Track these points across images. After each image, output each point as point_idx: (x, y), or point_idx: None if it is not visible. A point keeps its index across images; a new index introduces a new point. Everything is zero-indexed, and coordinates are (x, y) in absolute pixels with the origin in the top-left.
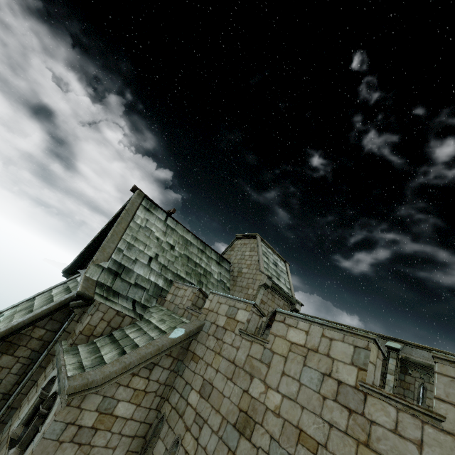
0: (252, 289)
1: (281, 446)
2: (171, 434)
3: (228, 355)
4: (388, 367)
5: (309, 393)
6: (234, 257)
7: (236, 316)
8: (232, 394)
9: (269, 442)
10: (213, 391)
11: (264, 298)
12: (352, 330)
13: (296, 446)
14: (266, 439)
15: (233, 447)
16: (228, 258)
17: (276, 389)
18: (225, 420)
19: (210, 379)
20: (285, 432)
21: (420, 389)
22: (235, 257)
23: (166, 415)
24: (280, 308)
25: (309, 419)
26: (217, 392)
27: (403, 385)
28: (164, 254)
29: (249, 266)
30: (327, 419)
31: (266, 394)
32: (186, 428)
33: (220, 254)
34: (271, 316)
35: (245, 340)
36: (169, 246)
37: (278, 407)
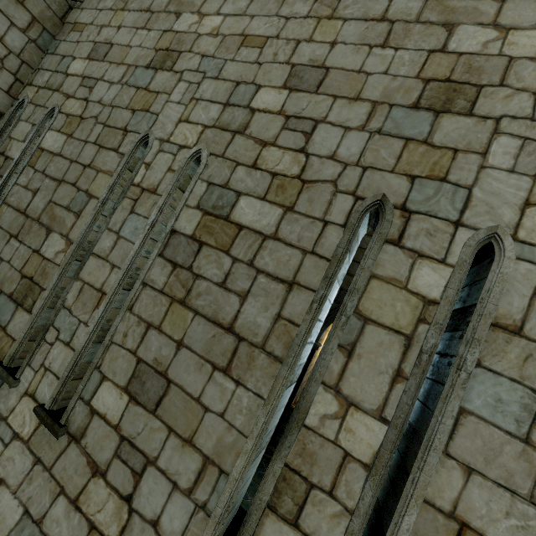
0: None
1: (217, 58)
2: (41, 110)
3: (139, 6)
4: None
5: (265, 0)
6: None
7: None
8: (144, 41)
9: (199, 61)
10: (113, 48)
11: None
12: None
13: (238, 50)
14: (196, 59)
15: (145, 84)
16: None
17: (217, 12)
18: (132, 67)
19: (106, 39)
20: (224, 45)
21: None
22: None
23: (29, 97)
24: None
25: (260, 22)
26: (119, 48)
27: None
28: None
29: None
30: (285, 14)
31: (200, 24)
32: (67, 96)
33: None
34: None
35: None
36: None
37: (217, 28)
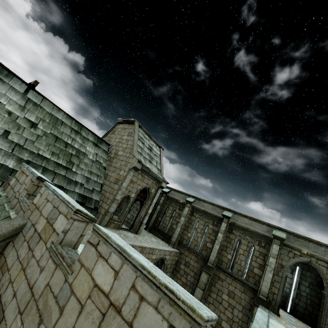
0: (124, 171)
1: None
2: None
3: (30, 277)
4: (220, 229)
5: None
6: (113, 140)
7: (54, 223)
8: None
9: None
10: (1, 324)
11: (133, 179)
12: (172, 293)
13: None
14: None
15: None
16: (109, 140)
17: None
18: None
19: (4, 304)
20: None
21: (237, 243)
22: (114, 140)
23: None
24: (148, 186)
25: None
26: (3, 327)
27: (227, 240)
28: (19, 131)
29: (125, 149)
30: None
31: None
32: None
33: (99, 136)
34: (140, 192)
35: (51, 260)
36: (29, 123)
37: None
